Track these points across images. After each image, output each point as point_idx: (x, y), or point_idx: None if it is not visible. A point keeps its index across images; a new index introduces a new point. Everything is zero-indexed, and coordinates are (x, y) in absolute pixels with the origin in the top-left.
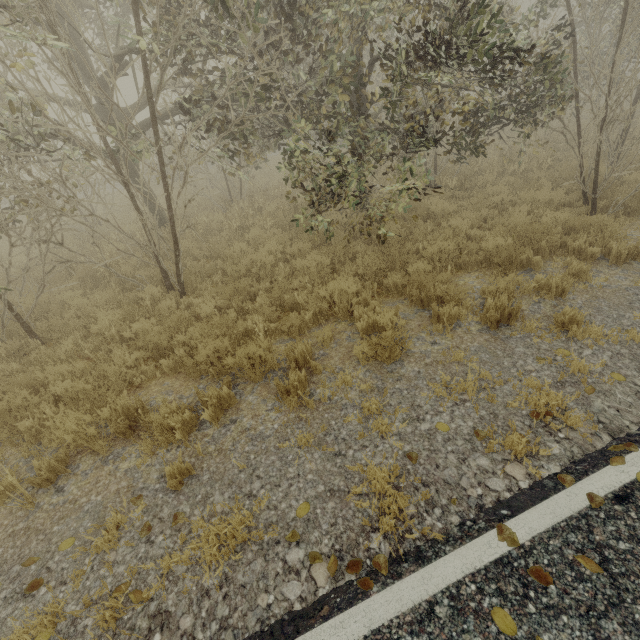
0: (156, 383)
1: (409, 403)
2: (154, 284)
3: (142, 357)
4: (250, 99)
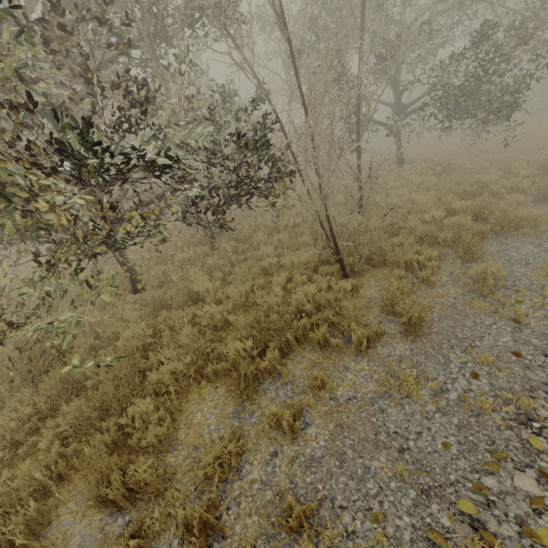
0: None
1: None
2: None
3: None
4: None
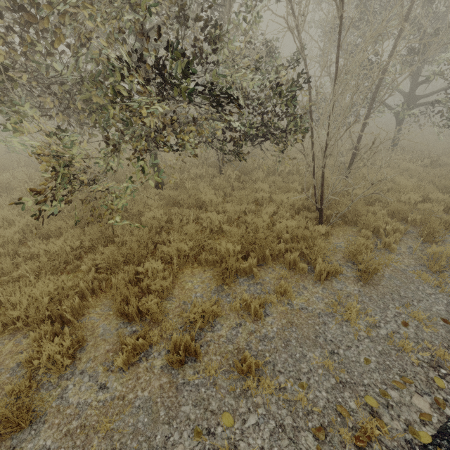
0: None
1: None
2: None
3: None
4: None
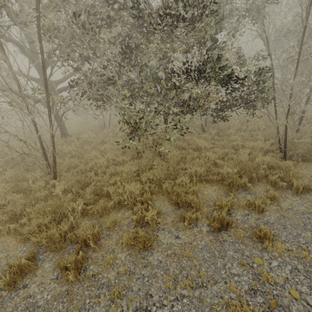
0: (2, 240)
1: (145, 291)
2: (43, 169)
3: (10, 216)
4: (96, 84)
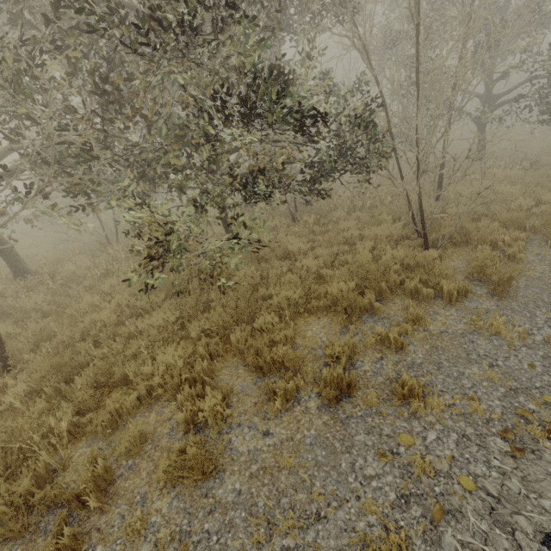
0: None
1: None
2: None
3: None
4: (52, 164)
